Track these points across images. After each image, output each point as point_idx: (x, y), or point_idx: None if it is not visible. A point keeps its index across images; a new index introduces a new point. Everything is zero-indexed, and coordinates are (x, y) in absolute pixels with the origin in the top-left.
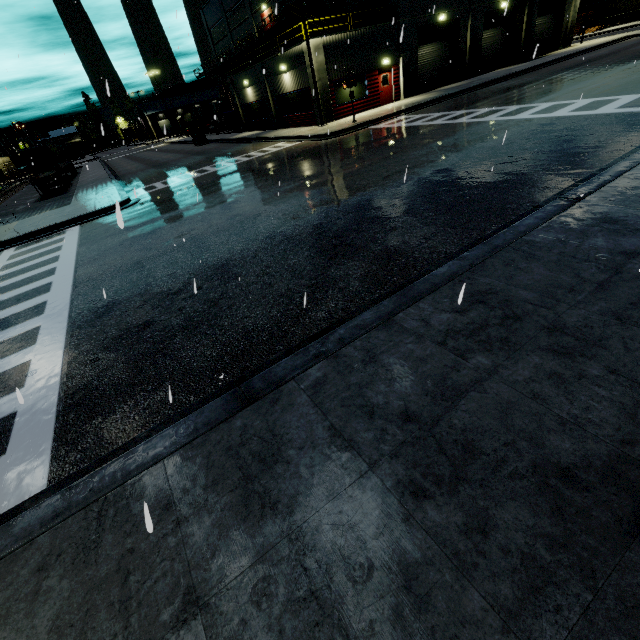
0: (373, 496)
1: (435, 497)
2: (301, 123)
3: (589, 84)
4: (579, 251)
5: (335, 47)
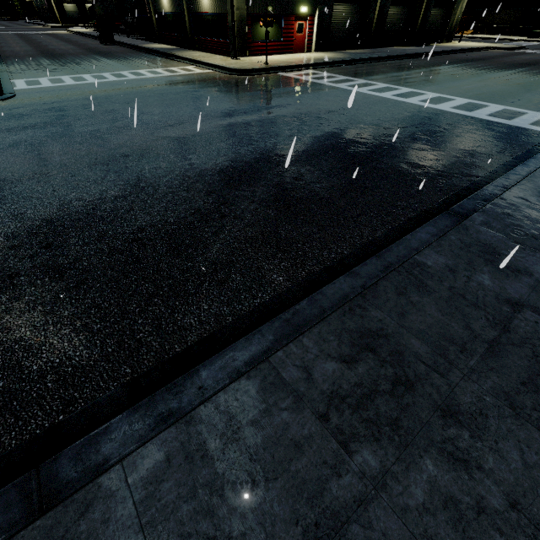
0: None
1: None
2: (215, 50)
3: (465, 84)
4: (468, 289)
5: None
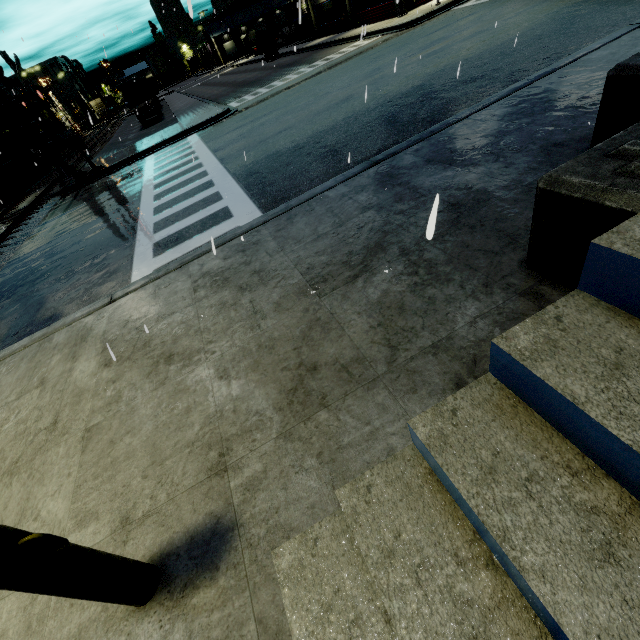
0: (451, 171)
1: (484, 165)
2: (378, 18)
3: None
4: (623, 57)
5: None
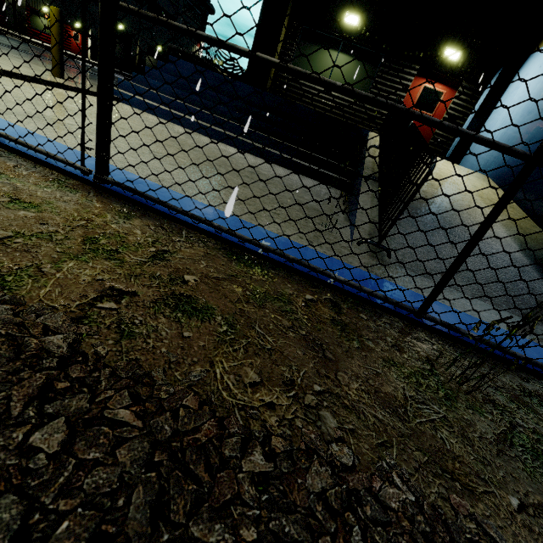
0: None
1: None
2: None
3: None
4: None
5: None
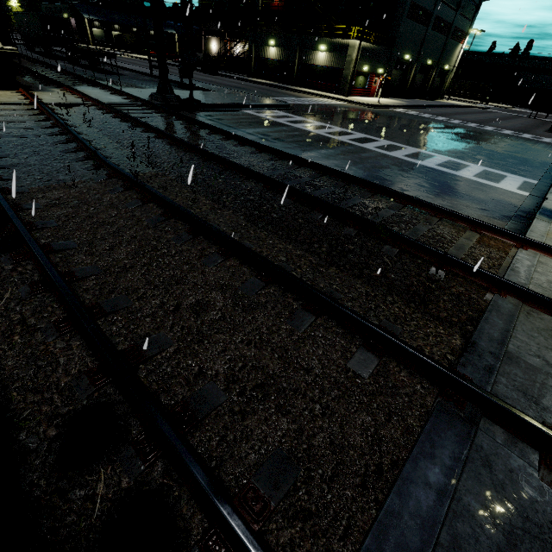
0: None
1: None
2: (321, 89)
3: (496, 124)
4: None
5: (365, 50)
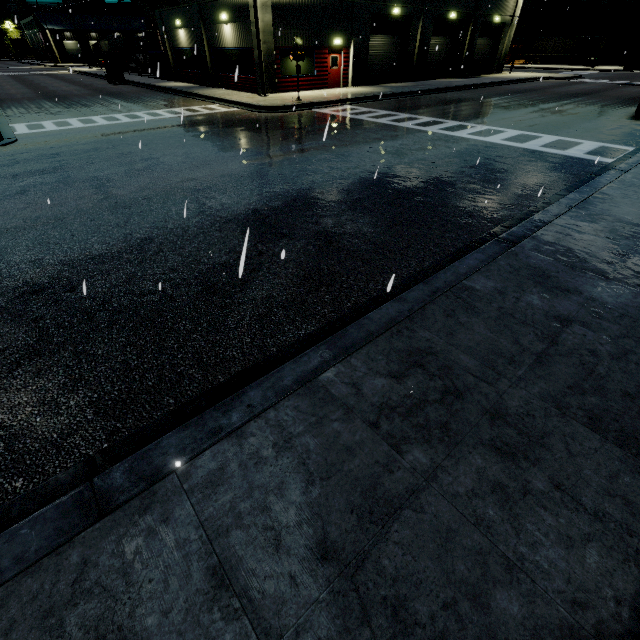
0: None
1: None
2: (240, 87)
3: (517, 115)
4: (517, 309)
5: (285, 10)
